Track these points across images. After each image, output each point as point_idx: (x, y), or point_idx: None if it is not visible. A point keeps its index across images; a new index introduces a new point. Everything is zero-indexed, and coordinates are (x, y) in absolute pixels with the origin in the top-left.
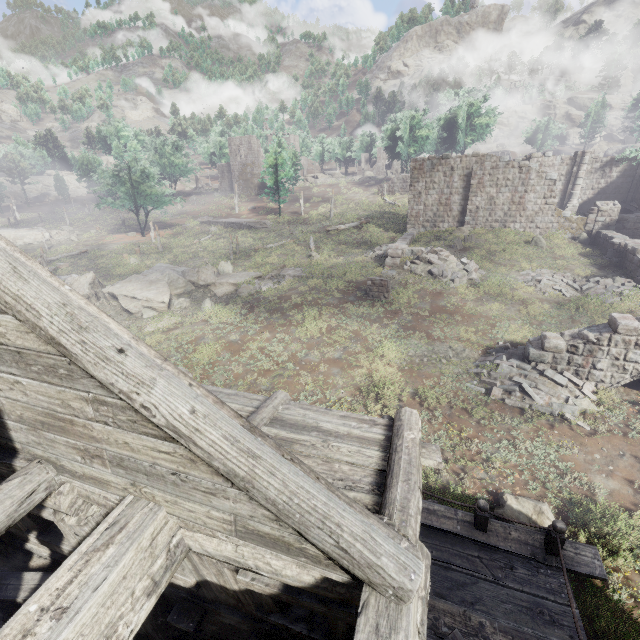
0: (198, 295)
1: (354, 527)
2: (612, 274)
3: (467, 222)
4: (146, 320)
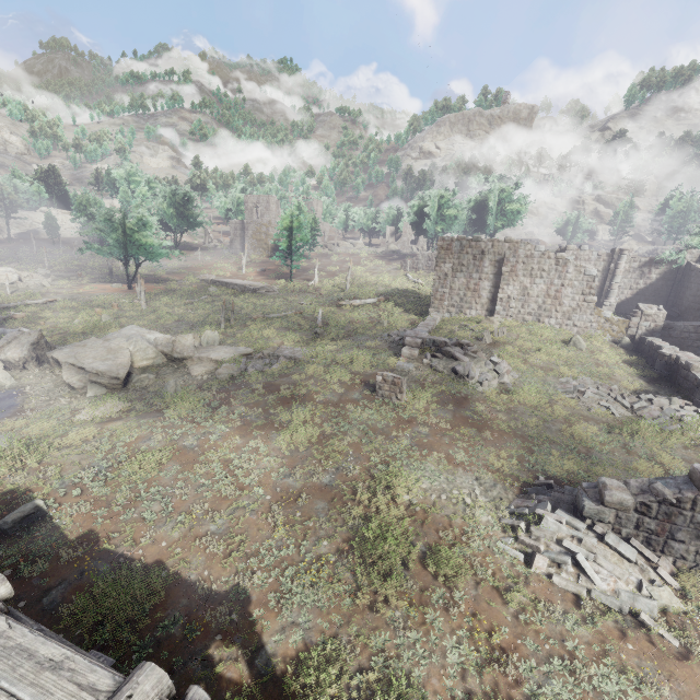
0: (168, 370)
1: None
2: (664, 390)
3: (497, 312)
4: (89, 400)
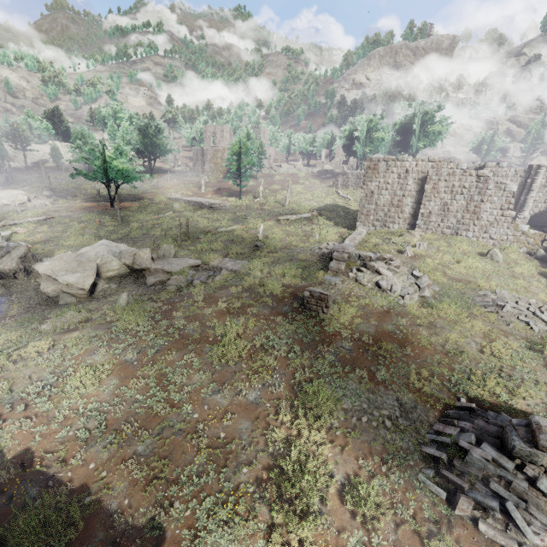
0: (129, 280)
1: None
2: None
3: (418, 225)
4: (59, 308)
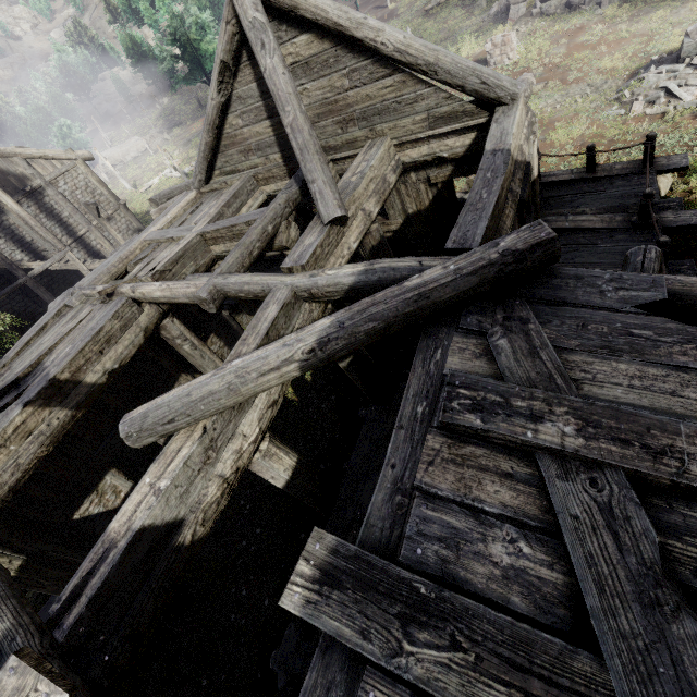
0: None
1: (488, 72)
2: None
3: None
4: None
